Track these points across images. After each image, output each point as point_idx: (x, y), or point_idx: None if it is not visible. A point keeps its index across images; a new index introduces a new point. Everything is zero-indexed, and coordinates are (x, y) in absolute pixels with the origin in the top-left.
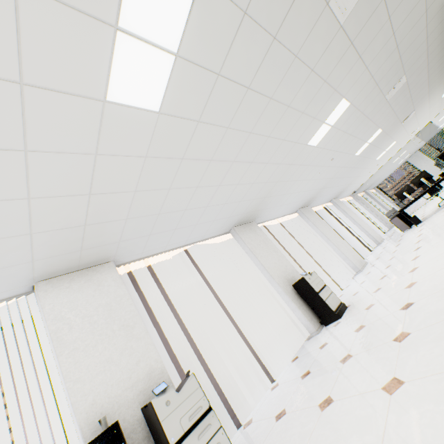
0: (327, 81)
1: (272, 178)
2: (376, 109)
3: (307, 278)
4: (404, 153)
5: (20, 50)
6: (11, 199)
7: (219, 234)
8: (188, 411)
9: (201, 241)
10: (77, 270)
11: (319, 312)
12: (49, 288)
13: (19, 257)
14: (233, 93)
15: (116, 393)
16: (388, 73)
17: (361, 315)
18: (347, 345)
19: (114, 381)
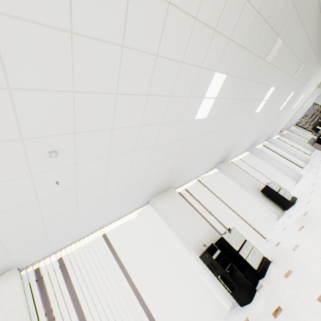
0: (264, 83)
1: (237, 134)
2: (289, 84)
3: (269, 185)
4: (311, 99)
5: (183, 112)
6: (161, 160)
7: (210, 170)
8: (237, 240)
9: (203, 174)
10: (162, 192)
11: (280, 203)
12: (156, 200)
13: (152, 185)
14: (229, 103)
15: (200, 239)
16: (293, 67)
17: (307, 197)
18: (303, 210)
19: (198, 235)
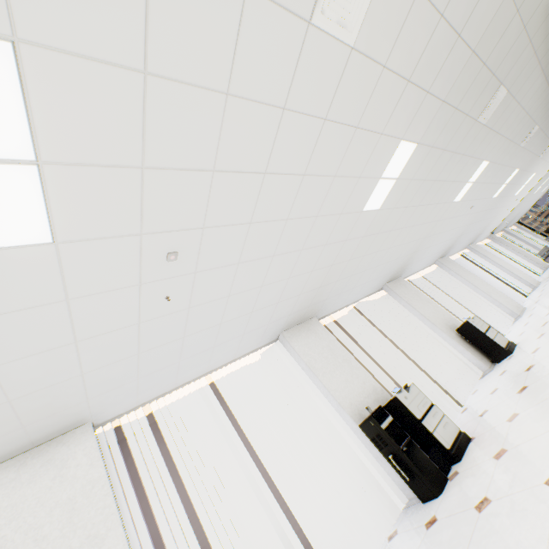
0: (472, 156)
1: (423, 235)
2: (511, 156)
3: (471, 321)
4: (546, 180)
5: (348, 200)
6: (307, 273)
7: (374, 292)
8: (420, 403)
9: (363, 298)
10: (298, 324)
11: (488, 351)
12: (290, 335)
13: (287, 311)
14: (415, 186)
15: (360, 400)
16: (521, 130)
17: (533, 343)
18: (527, 362)
19: (356, 393)
